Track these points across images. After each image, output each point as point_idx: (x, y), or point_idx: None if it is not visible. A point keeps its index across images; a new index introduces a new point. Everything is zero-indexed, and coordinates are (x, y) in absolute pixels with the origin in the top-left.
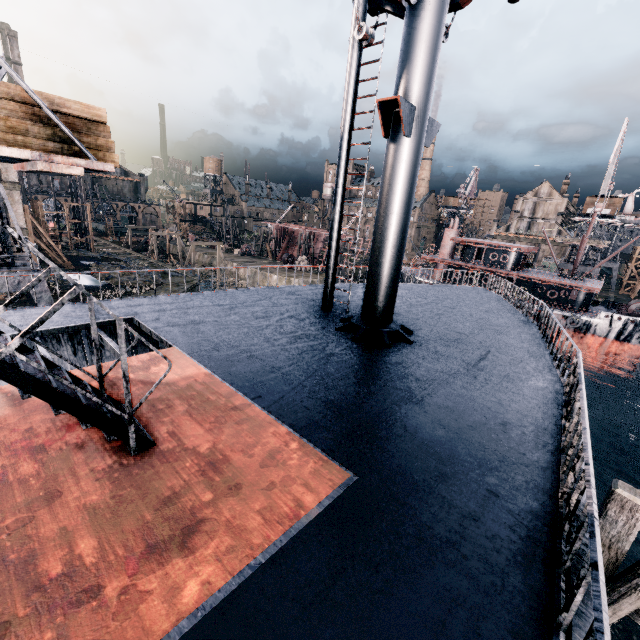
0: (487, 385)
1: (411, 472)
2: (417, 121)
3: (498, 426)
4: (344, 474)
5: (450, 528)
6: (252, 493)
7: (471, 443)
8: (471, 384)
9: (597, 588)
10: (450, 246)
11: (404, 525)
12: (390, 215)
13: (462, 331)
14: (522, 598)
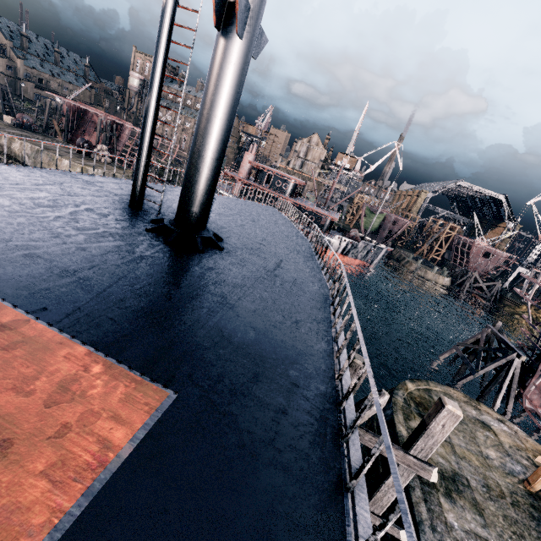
0: (283, 289)
1: (230, 378)
2: (250, 23)
3: (293, 324)
4: (162, 394)
5: (266, 427)
6: (31, 448)
7: (276, 342)
8: (272, 288)
9: (394, 470)
10: (248, 168)
11: (227, 436)
12: (214, 119)
13: (261, 242)
14: (322, 474)
